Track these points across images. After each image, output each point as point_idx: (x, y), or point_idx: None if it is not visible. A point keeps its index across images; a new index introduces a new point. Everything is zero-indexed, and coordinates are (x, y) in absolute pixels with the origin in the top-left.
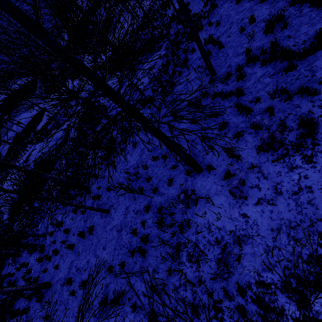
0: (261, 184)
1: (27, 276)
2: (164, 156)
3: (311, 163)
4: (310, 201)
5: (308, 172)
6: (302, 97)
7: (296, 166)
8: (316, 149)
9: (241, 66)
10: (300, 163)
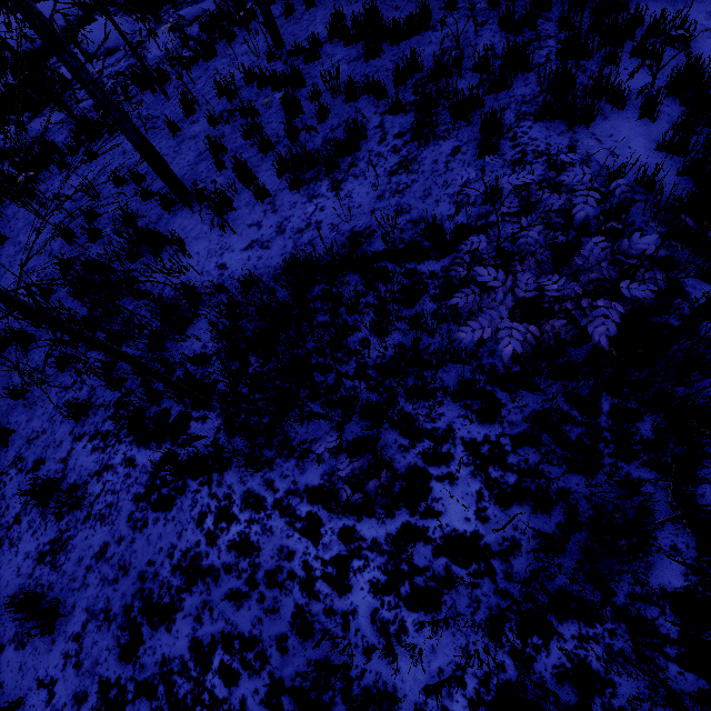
0: (265, 220)
1: None
2: (136, 174)
3: (336, 191)
4: (312, 241)
5: (328, 203)
6: (369, 98)
7: (318, 195)
8: (351, 172)
9: (318, 37)
10: (325, 190)
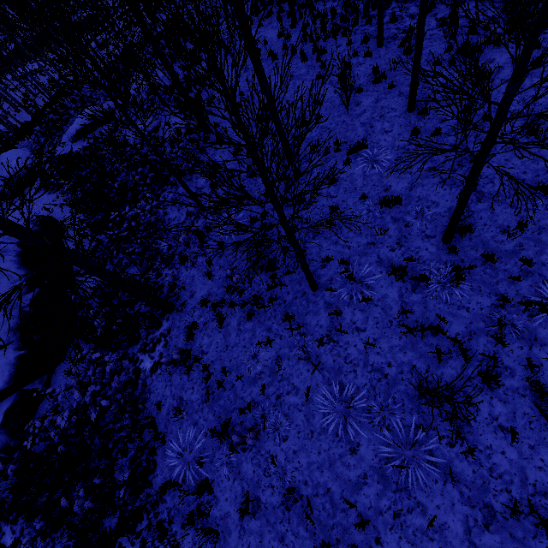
0: (326, 0)
1: (242, 239)
2: (265, 40)
3: None
4: None
5: None
6: None
7: None
8: None
9: None
10: None
